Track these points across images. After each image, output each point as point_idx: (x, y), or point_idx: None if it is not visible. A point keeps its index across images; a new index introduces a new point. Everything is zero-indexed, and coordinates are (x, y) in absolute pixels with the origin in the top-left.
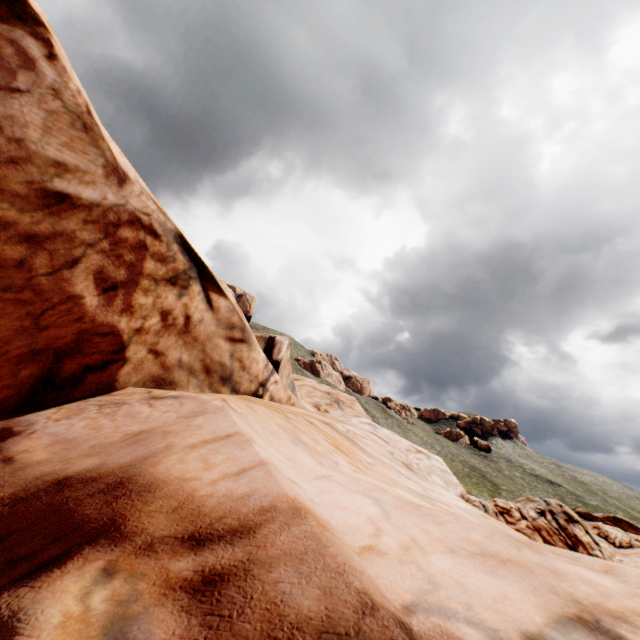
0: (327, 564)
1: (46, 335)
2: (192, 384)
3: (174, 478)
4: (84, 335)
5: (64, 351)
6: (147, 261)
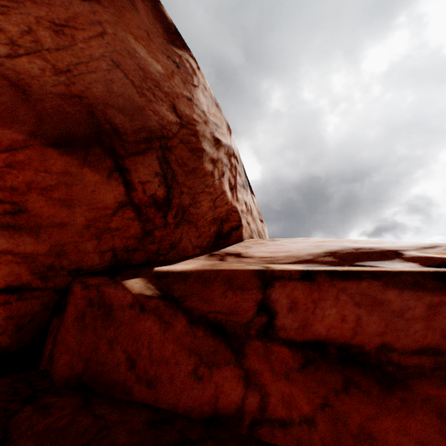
0: None
1: (217, 211)
2: None
3: (375, 245)
4: (229, 212)
5: (223, 219)
6: (237, 175)
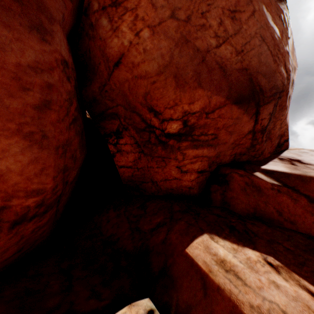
0: None
1: (280, 130)
2: None
3: None
4: (285, 130)
5: (281, 135)
6: None
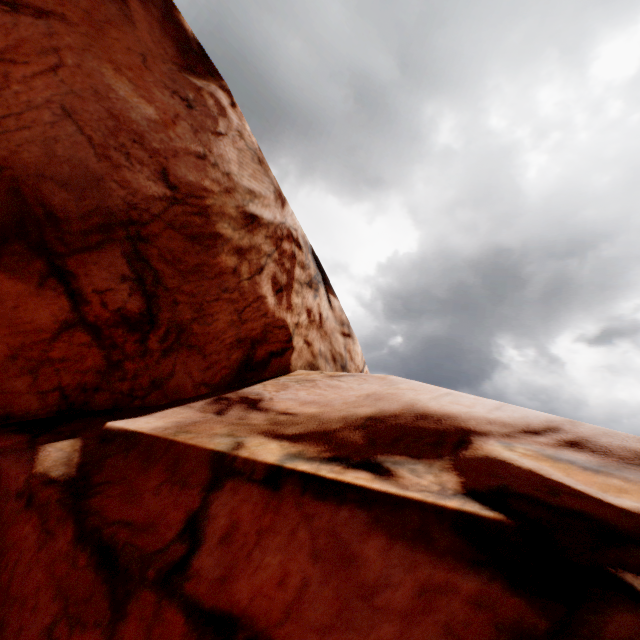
0: (626, 436)
1: (245, 327)
2: (327, 370)
3: (457, 412)
4: (268, 327)
5: (256, 340)
6: (296, 268)
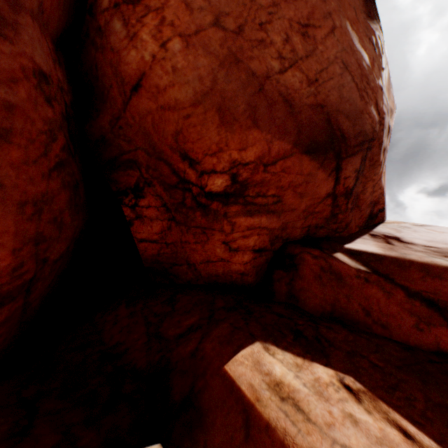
0: None
1: (373, 195)
2: None
3: None
4: (380, 195)
5: (374, 202)
6: None
